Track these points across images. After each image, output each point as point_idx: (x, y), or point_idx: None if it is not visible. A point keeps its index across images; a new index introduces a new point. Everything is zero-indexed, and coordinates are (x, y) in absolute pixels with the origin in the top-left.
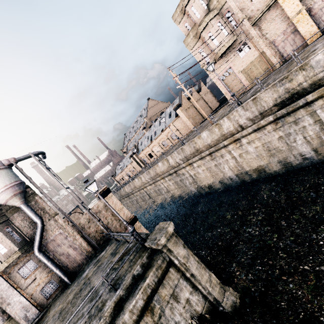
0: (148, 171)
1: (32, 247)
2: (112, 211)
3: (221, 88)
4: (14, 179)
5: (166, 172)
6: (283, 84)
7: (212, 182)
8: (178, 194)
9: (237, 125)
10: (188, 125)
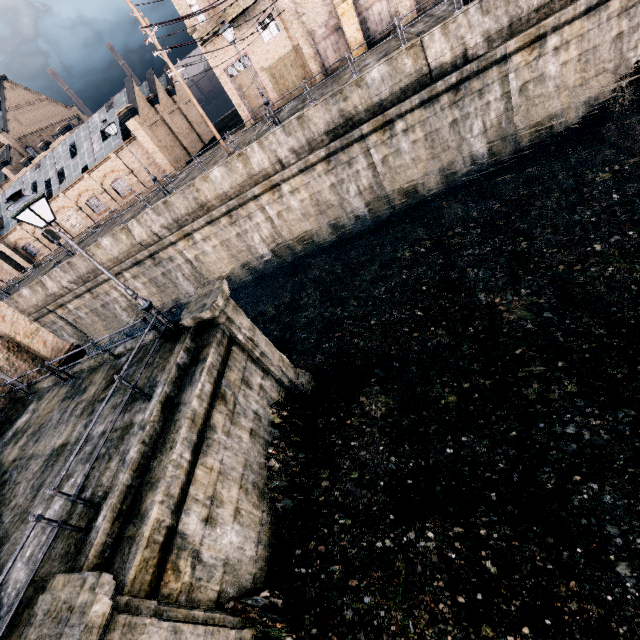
0: (67, 262)
1: None
2: (6, 342)
3: (231, 93)
4: None
5: (126, 260)
6: (337, 102)
7: (231, 269)
8: (158, 306)
9: (275, 159)
10: (160, 164)
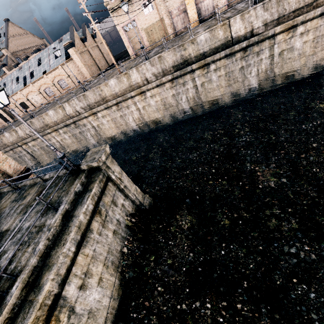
0: (29, 121)
1: None
2: None
3: (124, 40)
4: None
5: (60, 123)
6: (180, 51)
7: (116, 133)
8: (76, 149)
9: (144, 78)
10: (84, 73)
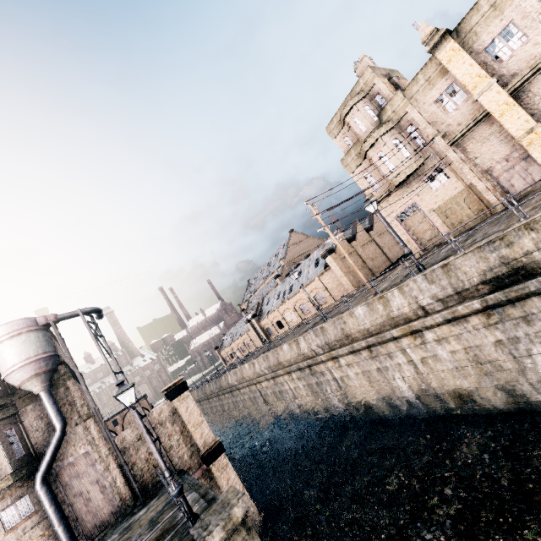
0: (265, 354)
1: (36, 471)
2: (183, 426)
3: (400, 232)
4: (44, 348)
5: (294, 364)
6: (495, 249)
7: (373, 400)
8: (312, 407)
9: (415, 305)
10: (344, 284)
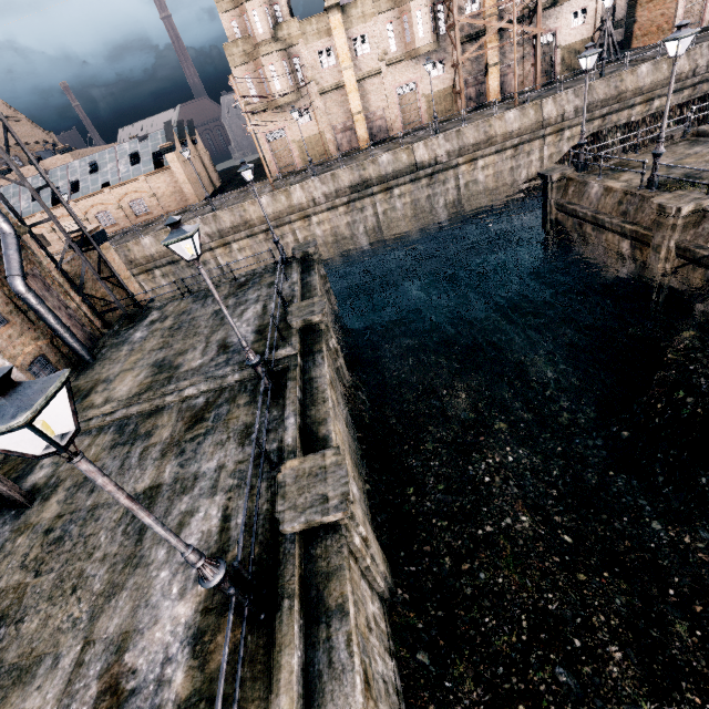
0: None
1: None
2: (112, 278)
3: (266, 151)
4: None
5: (162, 258)
6: (359, 170)
7: None
8: None
9: (311, 198)
10: (186, 193)
